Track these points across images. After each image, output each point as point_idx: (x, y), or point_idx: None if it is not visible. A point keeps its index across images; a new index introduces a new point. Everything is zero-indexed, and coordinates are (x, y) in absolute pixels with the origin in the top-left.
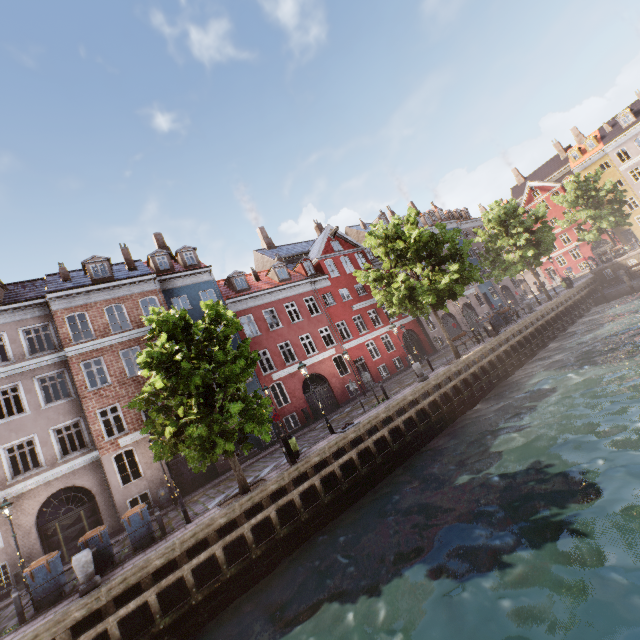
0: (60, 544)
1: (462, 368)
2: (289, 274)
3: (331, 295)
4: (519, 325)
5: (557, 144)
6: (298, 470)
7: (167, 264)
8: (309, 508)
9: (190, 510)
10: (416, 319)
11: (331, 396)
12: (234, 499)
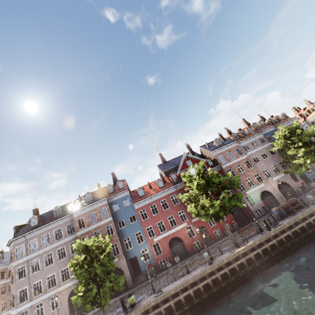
0: (75, 310)
1: (234, 258)
2: (164, 183)
3: (185, 191)
4: (290, 222)
5: None
6: None
7: (112, 189)
8: None
9: None
10: None
11: (185, 249)
12: None
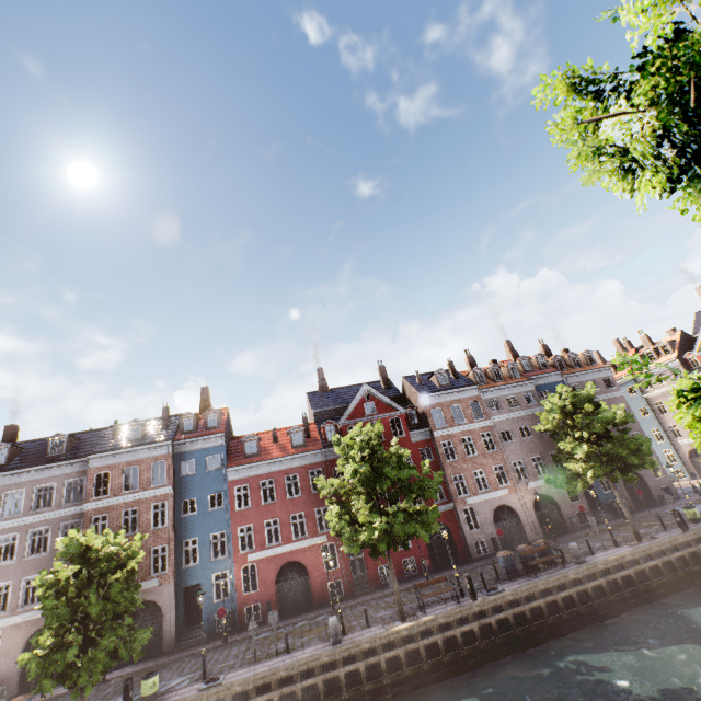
0: None
1: (385, 644)
2: (305, 439)
3: None
4: (518, 592)
5: None
6: None
7: (191, 425)
8: None
9: None
10: (454, 509)
11: (308, 591)
12: None
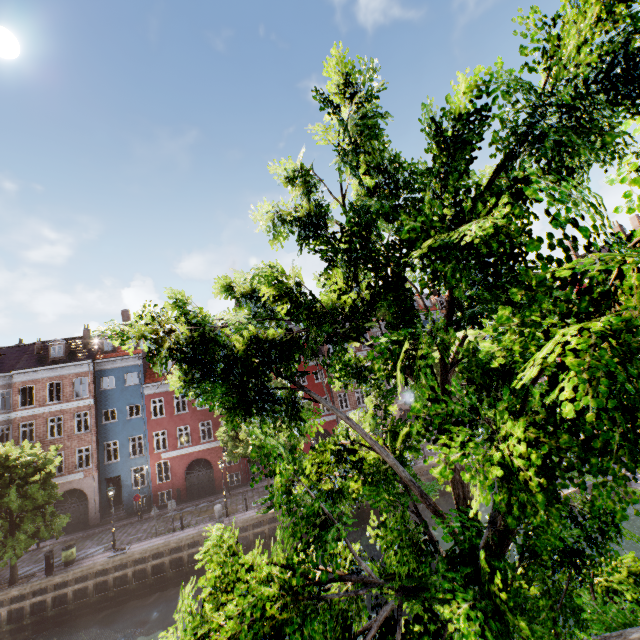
0: None
1: (255, 523)
2: None
3: None
4: None
5: (617, 228)
6: (41, 585)
7: (111, 346)
8: (36, 615)
9: (19, 565)
10: (336, 419)
11: (213, 480)
12: (3, 586)
